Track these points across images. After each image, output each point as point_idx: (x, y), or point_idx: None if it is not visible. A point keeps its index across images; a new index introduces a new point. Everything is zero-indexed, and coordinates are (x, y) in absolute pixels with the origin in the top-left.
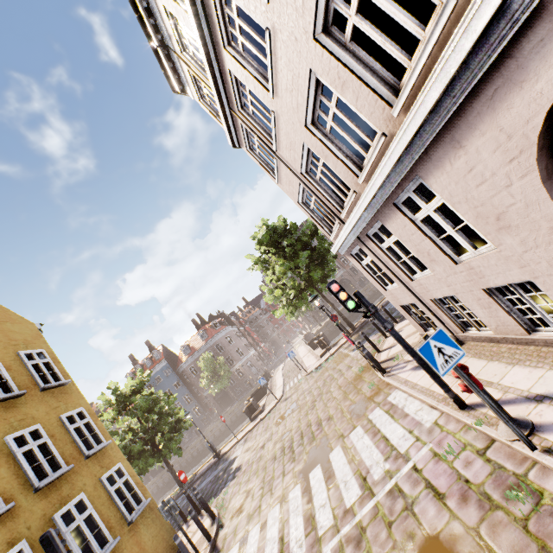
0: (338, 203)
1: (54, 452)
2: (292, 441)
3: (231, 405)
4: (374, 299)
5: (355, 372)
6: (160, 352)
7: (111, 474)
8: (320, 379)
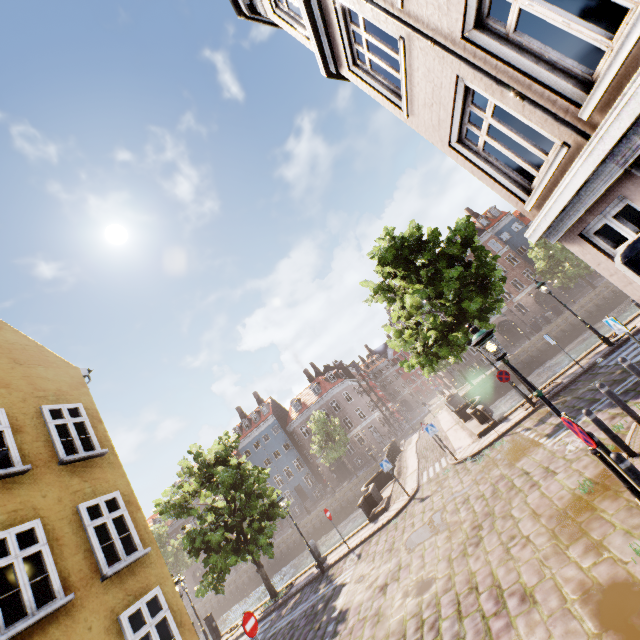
0: (571, 77)
1: (49, 569)
2: (438, 612)
3: (349, 479)
4: (558, 349)
5: (569, 489)
6: (268, 406)
7: (139, 608)
8: (485, 481)
